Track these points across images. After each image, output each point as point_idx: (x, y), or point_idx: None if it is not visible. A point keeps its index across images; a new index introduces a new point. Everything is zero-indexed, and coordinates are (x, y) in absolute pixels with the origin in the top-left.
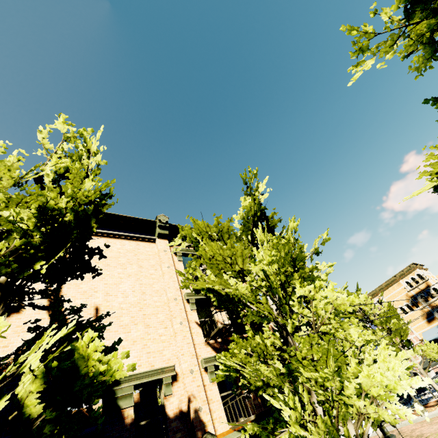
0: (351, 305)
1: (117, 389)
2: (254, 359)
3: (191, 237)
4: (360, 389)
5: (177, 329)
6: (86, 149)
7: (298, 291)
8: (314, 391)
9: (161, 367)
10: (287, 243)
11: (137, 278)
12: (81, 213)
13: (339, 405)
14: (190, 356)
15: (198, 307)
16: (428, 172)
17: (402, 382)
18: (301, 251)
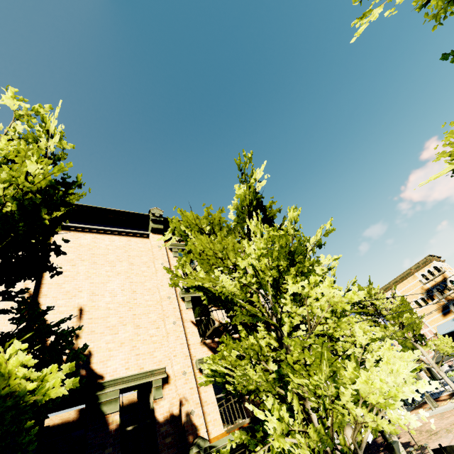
0: (362, 300)
1: (101, 394)
2: (246, 362)
3: (179, 230)
4: (357, 395)
5: (170, 329)
6: (45, 130)
7: (290, 287)
8: (306, 397)
9: (151, 369)
10: (284, 235)
11: (128, 276)
12: (26, 202)
13: (333, 413)
14: (183, 358)
15: (195, 305)
16: (447, 152)
17: (404, 389)
18: (300, 243)
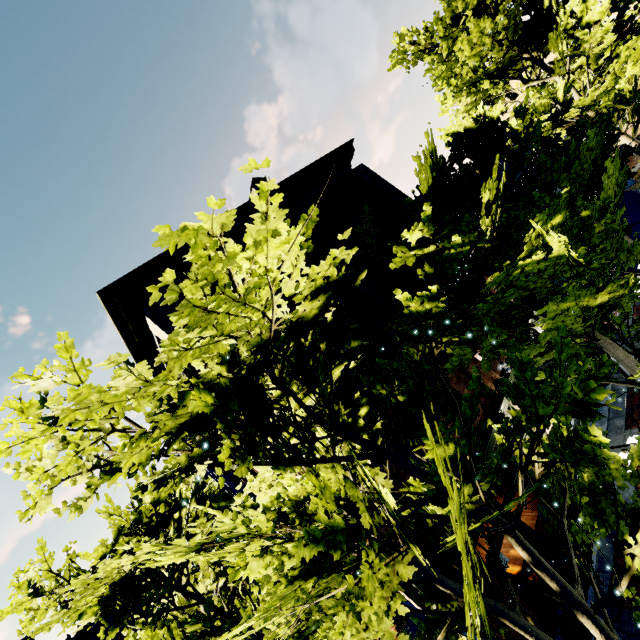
0: None
1: None
2: None
3: None
4: None
5: None
6: None
7: None
8: None
9: None
10: None
11: None
12: None
13: None
14: None
15: None
16: None
17: None
18: None
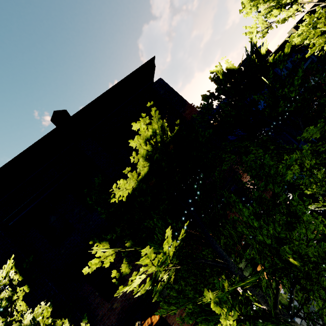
0: None
1: None
2: None
3: None
4: None
5: None
6: None
7: None
8: None
9: None
10: None
11: None
12: None
13: None
14: None
15: None
16: None
17: None
18: None
